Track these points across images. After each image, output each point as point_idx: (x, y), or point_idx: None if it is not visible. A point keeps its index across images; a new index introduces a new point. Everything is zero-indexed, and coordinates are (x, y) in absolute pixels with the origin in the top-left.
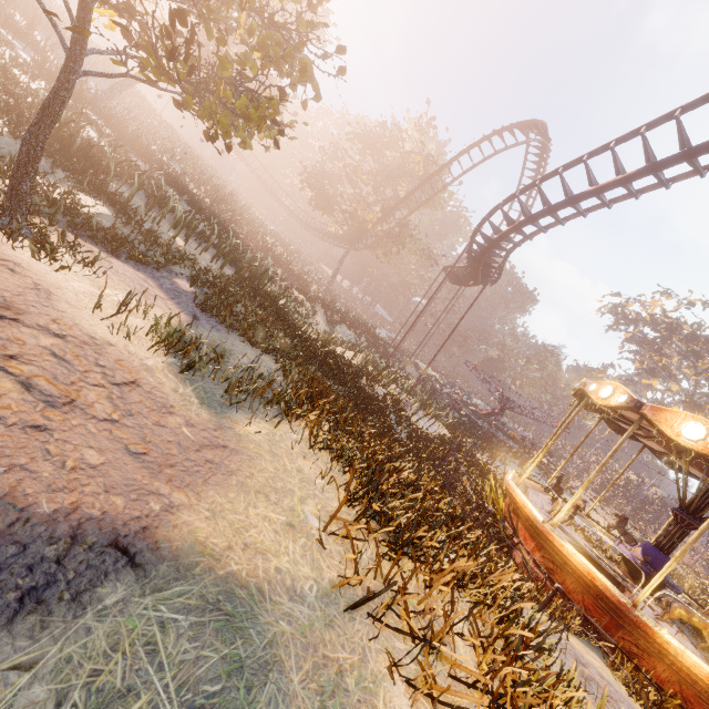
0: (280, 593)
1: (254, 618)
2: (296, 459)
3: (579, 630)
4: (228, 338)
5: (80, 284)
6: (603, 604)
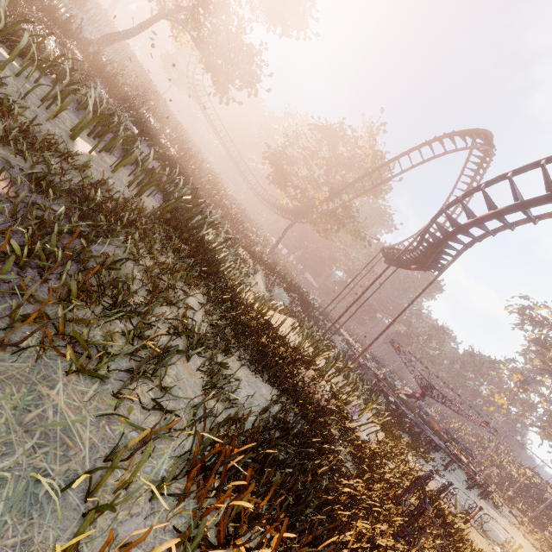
0: None
1: None
2: None
3: None
4: None
5: None
6: None
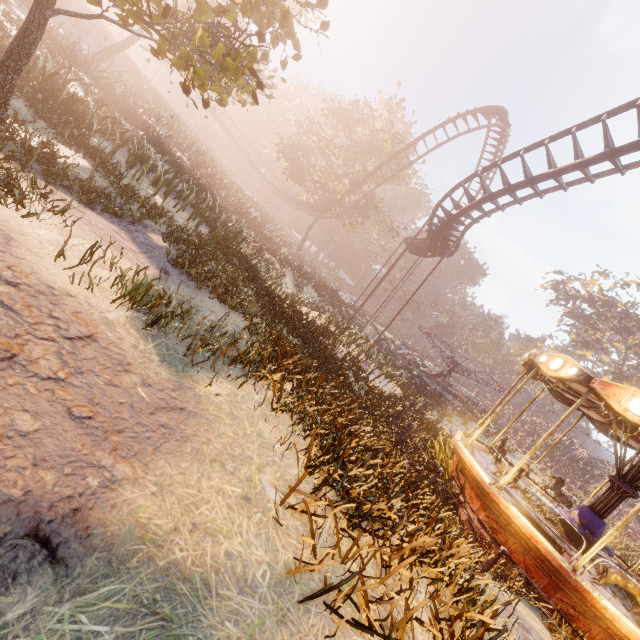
0: (229, 584)
1: (195, 621)
2: (257, 421)
3: (520, 591)
4: (198, 294)
5: (46, 231)
6: (543, 566)
